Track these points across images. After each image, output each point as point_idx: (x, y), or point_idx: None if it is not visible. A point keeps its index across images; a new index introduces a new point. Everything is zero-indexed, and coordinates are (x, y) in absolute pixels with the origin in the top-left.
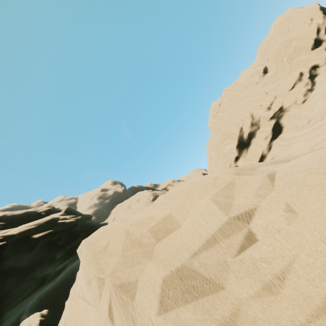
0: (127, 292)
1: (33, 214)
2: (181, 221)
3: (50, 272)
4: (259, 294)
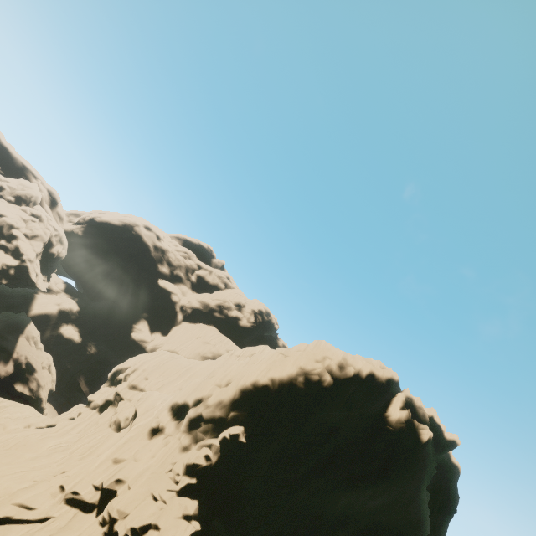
0: None
1: (22, 255)
2: None
3: None
4: None
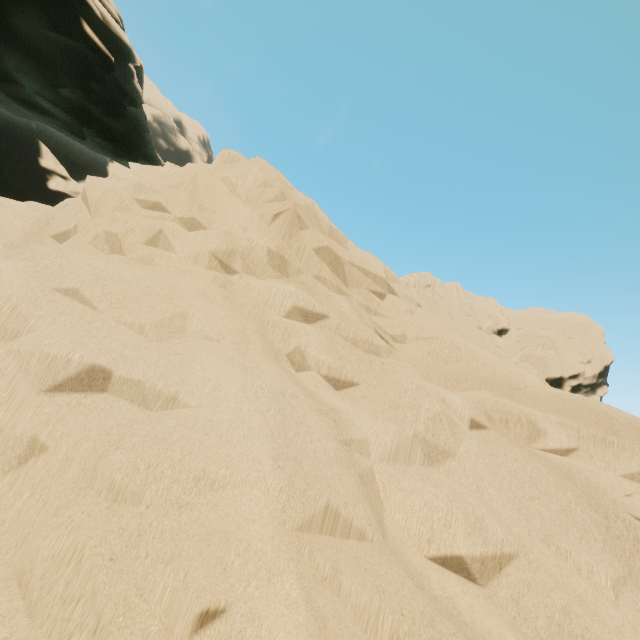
0: (300, 223)
1: None
2: (350, 251)
3: (26, 87)
4: (362, 305)
